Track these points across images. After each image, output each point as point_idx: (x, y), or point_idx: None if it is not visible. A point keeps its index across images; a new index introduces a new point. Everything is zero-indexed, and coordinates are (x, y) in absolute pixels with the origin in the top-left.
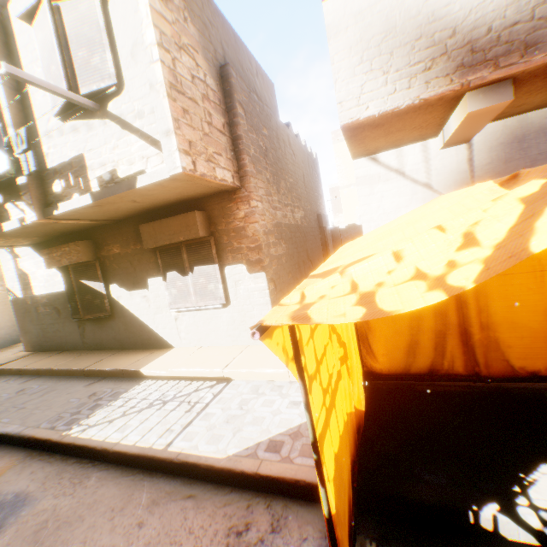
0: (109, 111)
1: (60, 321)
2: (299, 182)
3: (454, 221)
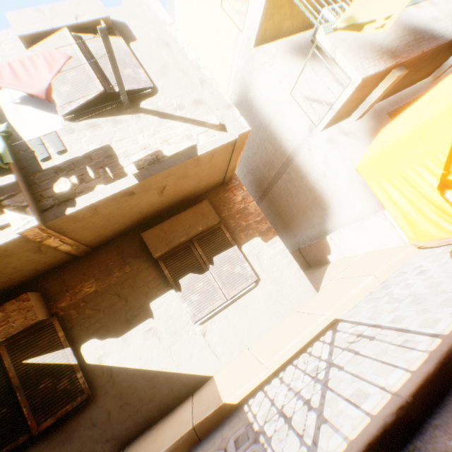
0: (142, 107)
1: None
2: None
3: None
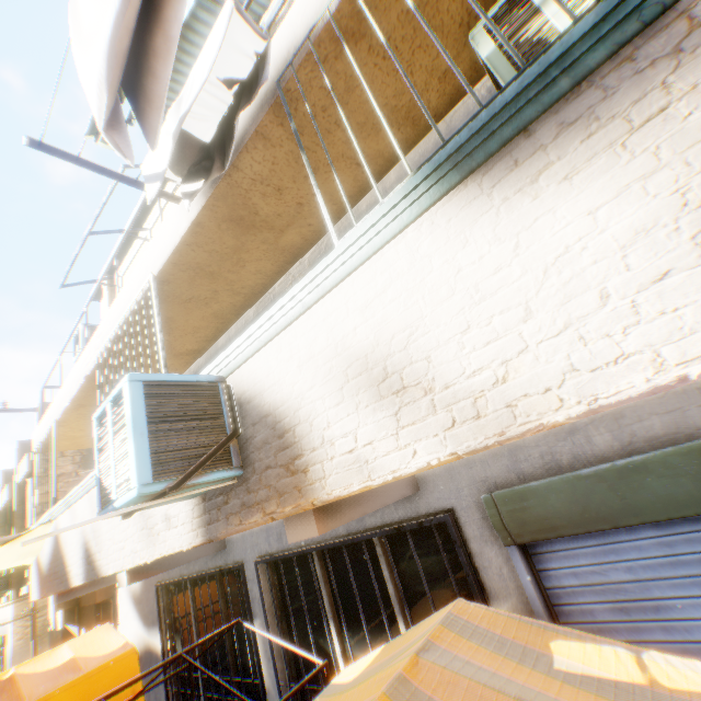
0: None
1: None
2: None
3: None
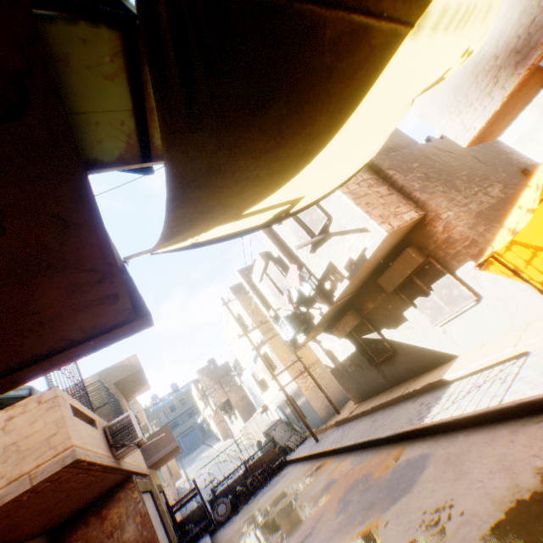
0: (331, 233)
1: (364, 373)
2: (473, 166)
3: (531, 181)
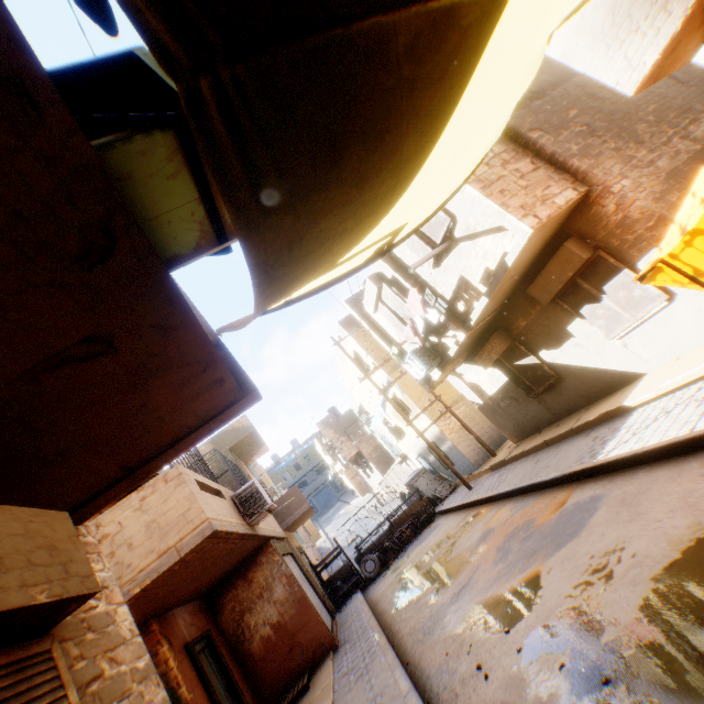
0: (457, 238)
1: (521, 407)
2: (666, 94)
3: None
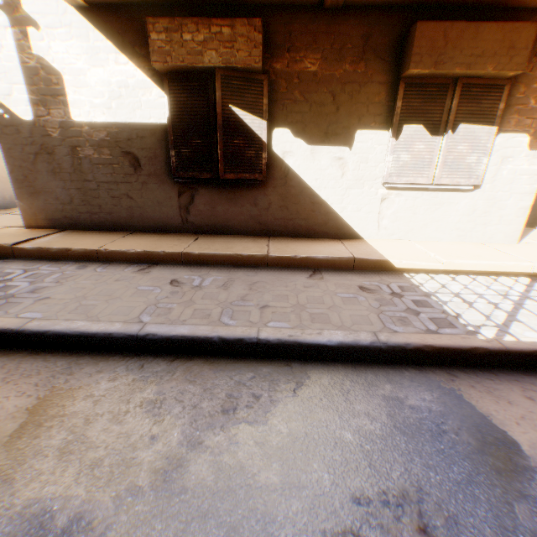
0: None
1: (132, 180)
2: None
3: None
